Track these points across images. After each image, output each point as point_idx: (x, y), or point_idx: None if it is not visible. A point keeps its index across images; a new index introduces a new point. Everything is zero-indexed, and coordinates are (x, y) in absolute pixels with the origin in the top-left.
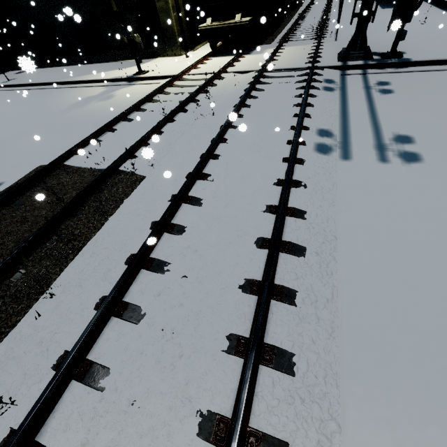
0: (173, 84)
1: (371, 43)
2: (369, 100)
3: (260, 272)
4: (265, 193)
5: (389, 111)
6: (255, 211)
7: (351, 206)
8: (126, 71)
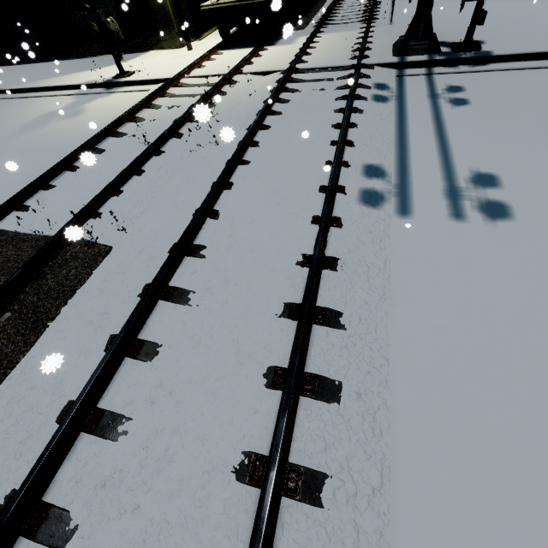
0: (166, 93)
1: (439, 28)
2: (436, 117)
3: (268, 437)
4: (283, 281)
5: (464, 133)
6: (267, 314)
7: (411, 299)
8: (104, 72)
